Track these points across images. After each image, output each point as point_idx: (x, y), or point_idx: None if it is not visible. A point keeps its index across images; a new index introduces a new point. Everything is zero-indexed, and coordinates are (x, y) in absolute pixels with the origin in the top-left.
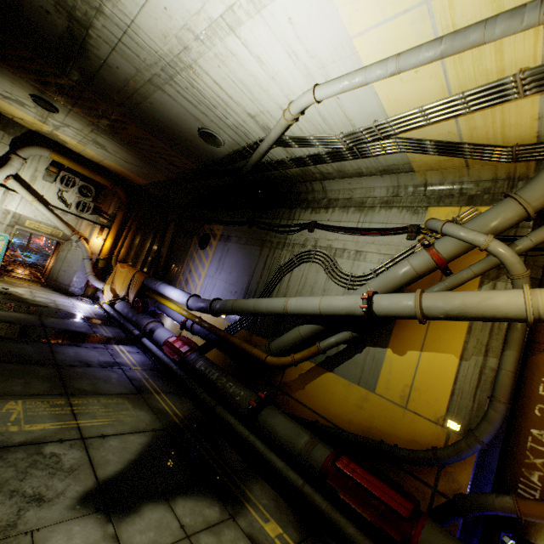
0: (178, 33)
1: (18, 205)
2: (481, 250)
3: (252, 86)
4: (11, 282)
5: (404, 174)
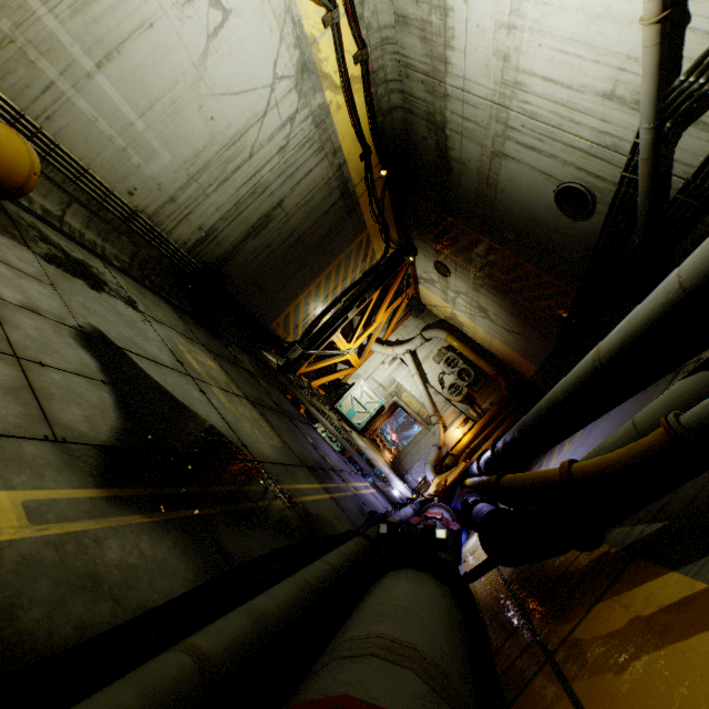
0: (493, 47)
1: (403, 376)
2: None
3: (584, 31)
4: (364, 440)
5: None
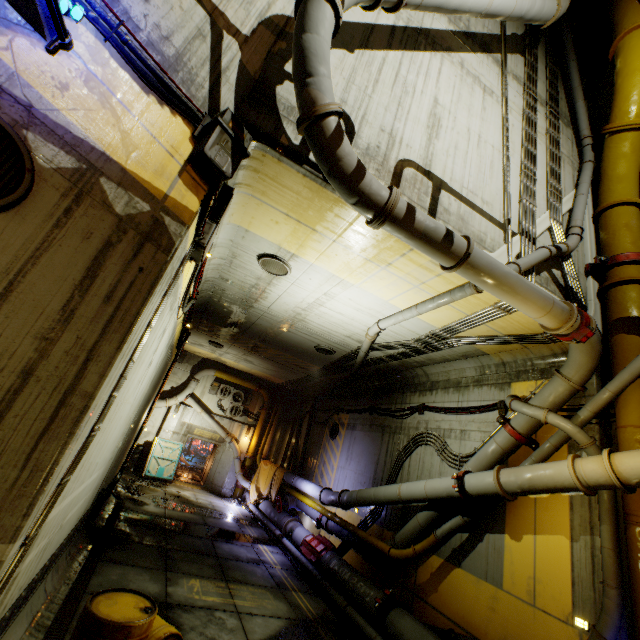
0: (292, 309)
1: (191, 417)
2: (543, 423)
3: (341, 323)
4: (180, 486)
5: (481, 356)
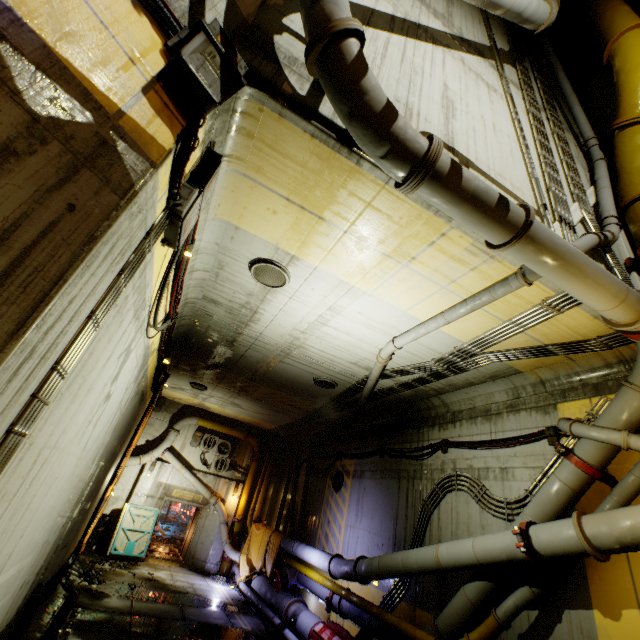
0: (289, 332)
1: (169, 475)
2: (624, 449)
3: (347, 347)
4: (154, 564)
5: (513, 376)
